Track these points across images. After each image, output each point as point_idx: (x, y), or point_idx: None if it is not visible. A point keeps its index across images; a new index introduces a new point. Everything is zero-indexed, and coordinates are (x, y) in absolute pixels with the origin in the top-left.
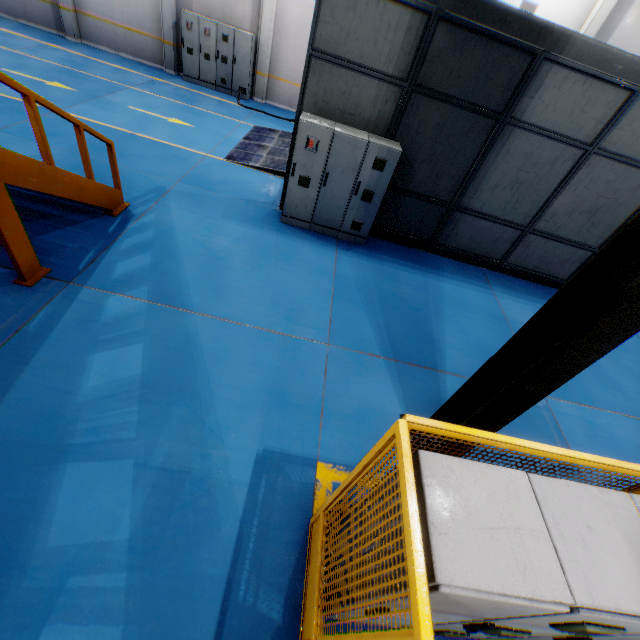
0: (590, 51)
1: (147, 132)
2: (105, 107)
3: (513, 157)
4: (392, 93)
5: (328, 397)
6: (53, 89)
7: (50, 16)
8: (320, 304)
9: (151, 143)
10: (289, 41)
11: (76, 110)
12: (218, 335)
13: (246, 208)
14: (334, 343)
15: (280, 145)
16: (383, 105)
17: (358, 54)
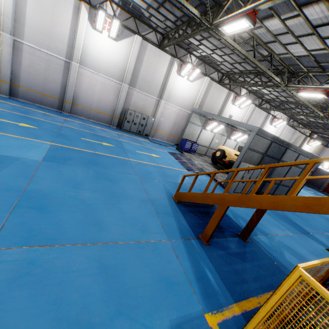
0: (294, 147)
1: (159, 163)
2: (133, 153)
3: (279, 168)
4: (261, 156)
5: (315, 250)
6: (110, 147)
7: (56, 103)
8: (276, 222)
9: (168, 169)
10: (164, 119)
11: (132, 157)
12: (284, 240)
13: (221, 191)
14: (294, 233)
15: (187, 160)
16: (258, 159)
17: (256, 148)
